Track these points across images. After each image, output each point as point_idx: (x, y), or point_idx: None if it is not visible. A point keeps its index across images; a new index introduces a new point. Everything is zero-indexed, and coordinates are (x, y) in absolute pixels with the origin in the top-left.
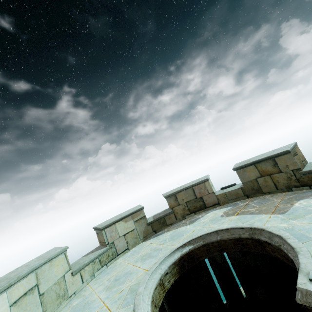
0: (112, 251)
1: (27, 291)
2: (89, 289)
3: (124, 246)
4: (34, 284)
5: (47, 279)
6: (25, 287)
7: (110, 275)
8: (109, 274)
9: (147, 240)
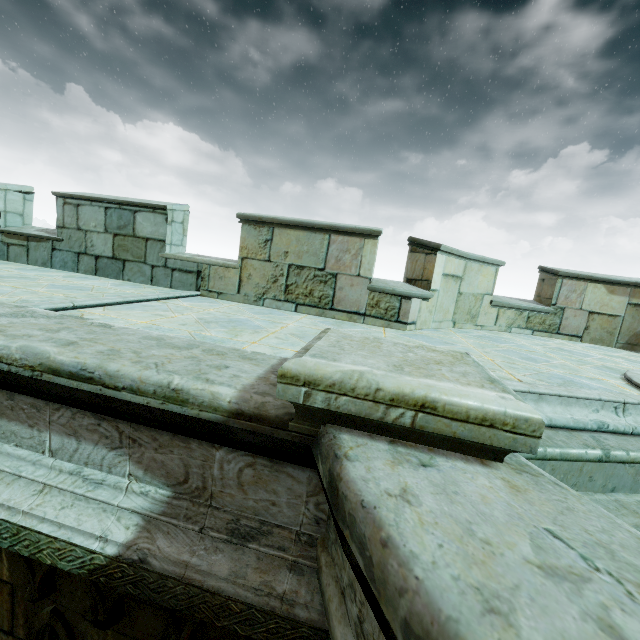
0: (553, 321)
1: (454, 274)
2: (505, 335)
3: (577, 330)
4: (460, 275)
5: (470, 281)
6: (455, 269)
7: (544, 342)
8: (542, 341)
9: (634, 352)
